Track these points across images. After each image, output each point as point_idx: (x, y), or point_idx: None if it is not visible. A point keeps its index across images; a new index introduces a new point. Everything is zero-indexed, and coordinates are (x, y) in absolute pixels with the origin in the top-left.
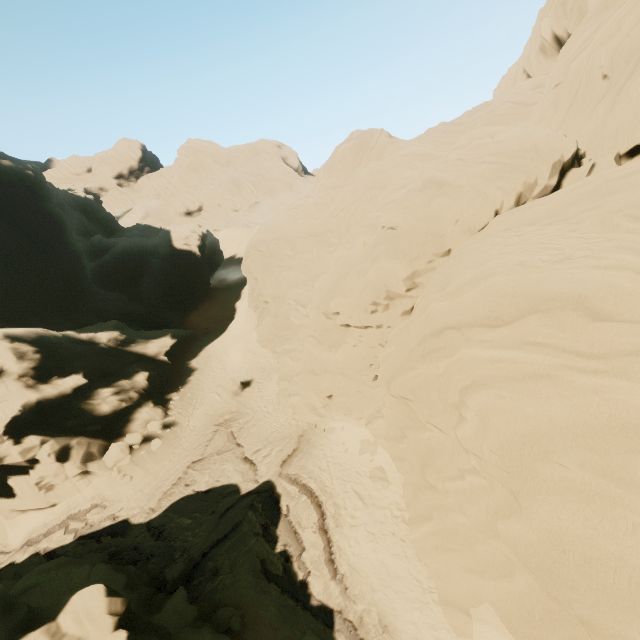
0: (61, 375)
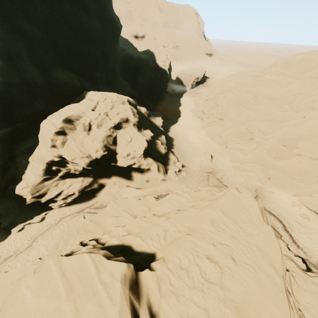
0: (143, 128)
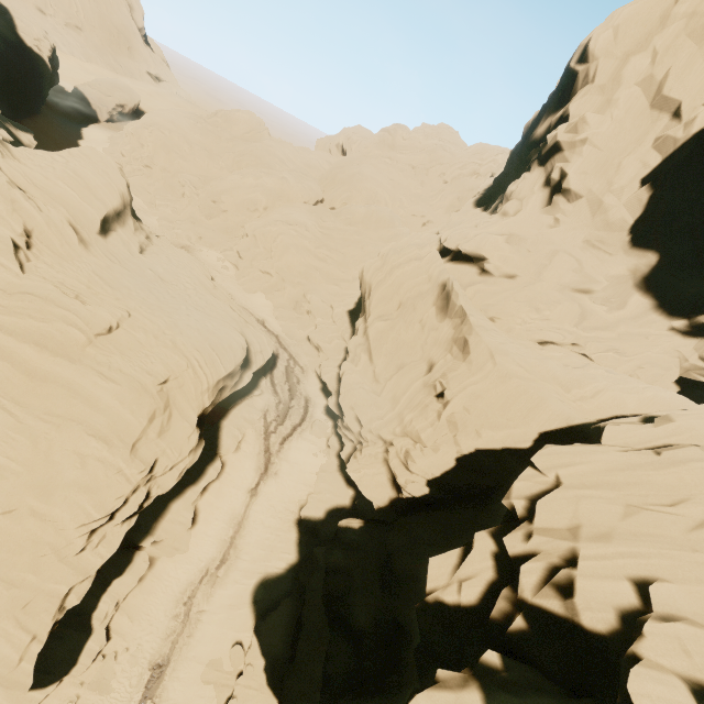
0: None
